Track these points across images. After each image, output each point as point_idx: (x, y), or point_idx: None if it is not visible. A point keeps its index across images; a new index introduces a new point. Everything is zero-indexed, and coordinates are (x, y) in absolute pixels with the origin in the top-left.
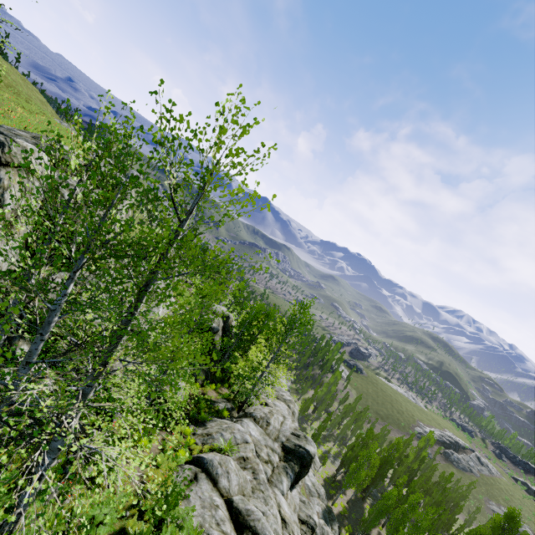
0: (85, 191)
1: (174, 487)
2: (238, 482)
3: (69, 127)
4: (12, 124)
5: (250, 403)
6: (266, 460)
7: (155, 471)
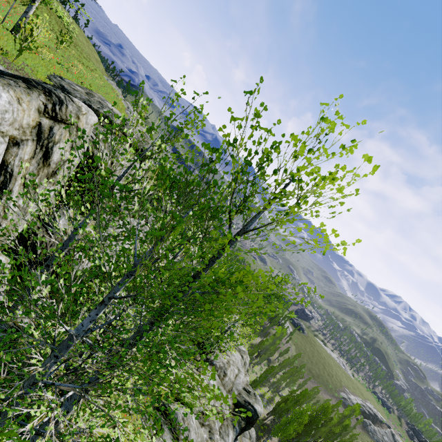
0: (142, 199)
1: (141, 438)
2: (196, 441)
3: (113, 84)
4: (73, 78)
5: (212, 350)
6: (218, 410)
7: (128, 416)
